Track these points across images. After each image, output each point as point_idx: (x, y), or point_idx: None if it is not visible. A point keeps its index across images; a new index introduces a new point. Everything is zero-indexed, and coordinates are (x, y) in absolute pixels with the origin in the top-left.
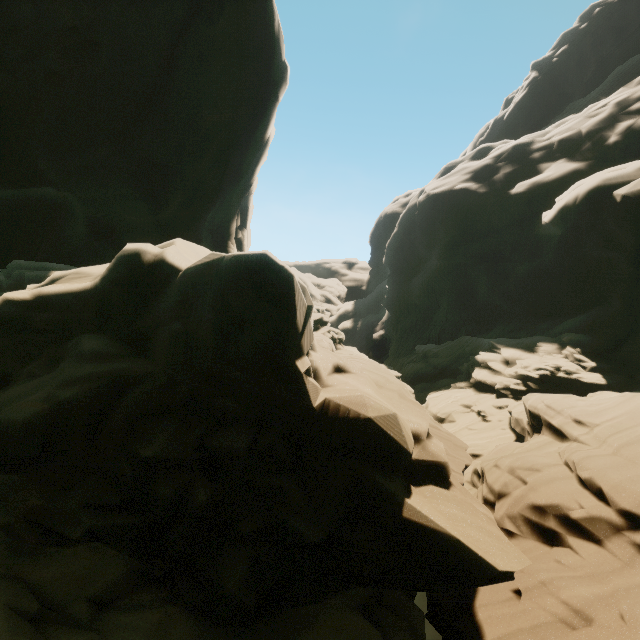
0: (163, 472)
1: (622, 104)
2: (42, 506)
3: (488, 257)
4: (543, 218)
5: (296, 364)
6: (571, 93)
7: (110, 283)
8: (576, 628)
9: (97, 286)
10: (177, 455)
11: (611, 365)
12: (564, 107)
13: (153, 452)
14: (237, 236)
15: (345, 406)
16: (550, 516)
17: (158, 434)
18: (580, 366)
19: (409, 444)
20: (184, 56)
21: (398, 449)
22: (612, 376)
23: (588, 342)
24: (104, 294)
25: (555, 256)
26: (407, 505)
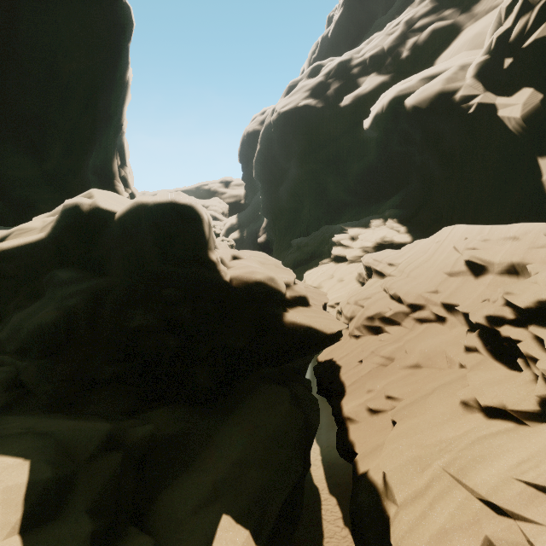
0: (145, 335)
1: (409, 23)
2: (76, 370)
3: (332, 161)
4: (364, 125)
5: (210, 254)
6: (376, 10)
7: (61, 231)
8: (387, 365)
9: (50, 235)
10: (151, 323)
11: (414, 226)
12: (372, 24)
13: (137, 324)
14: (120, 174)
15: (243, 275)
16: (376, 320)
17: (135, 315)
18: (396, 231)
19: (283, 287)
20: (24, 5)
21: (277, 291)
22: (414, 233)
23: (400, 213)
24: (57, 240)
25: (375, 154)
26: (286, 315)
